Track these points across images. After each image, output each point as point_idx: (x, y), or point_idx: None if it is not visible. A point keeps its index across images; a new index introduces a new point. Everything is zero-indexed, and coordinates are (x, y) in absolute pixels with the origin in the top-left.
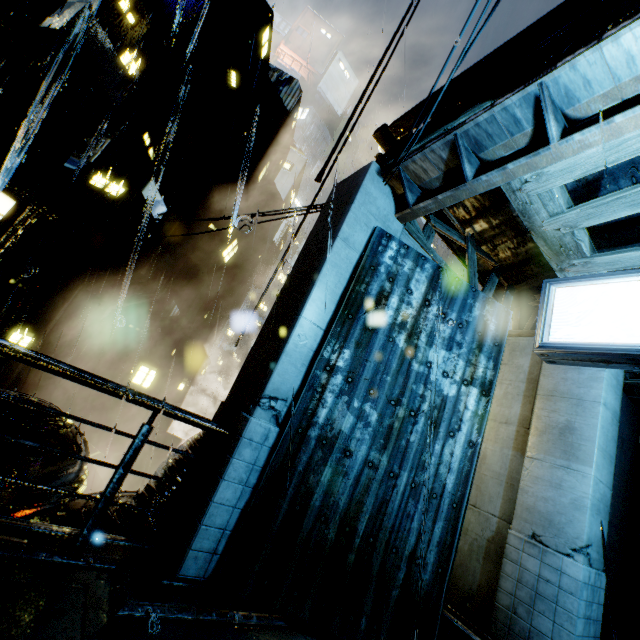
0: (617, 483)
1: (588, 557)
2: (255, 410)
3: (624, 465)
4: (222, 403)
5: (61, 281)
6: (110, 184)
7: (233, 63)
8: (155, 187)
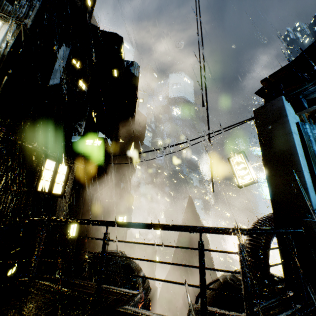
0: None
1: None
2: (315, 216)
3: None
4: (275, 219)
5: (79, 193)
6: (94, 141)
7: (114, 66)
8: (102, 134)
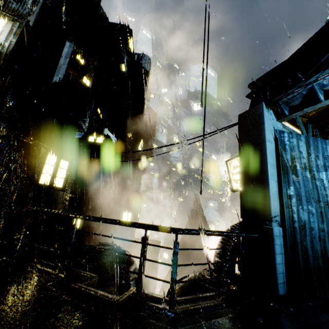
0: None
1: None
2: (272, 223)
3: None
4: (241, 224)
5: (84, 187)
6: (97, 138)
7: (122, 61)
8: (107, 131)
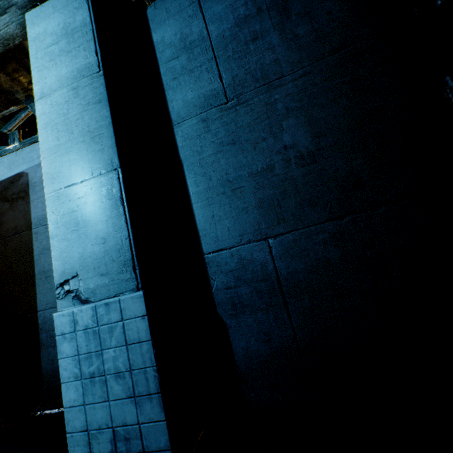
0: (303, 79)
1: (73, 295)
2: None
3: (317, 30)
4: None
5: None
6: None
7: None
8: None
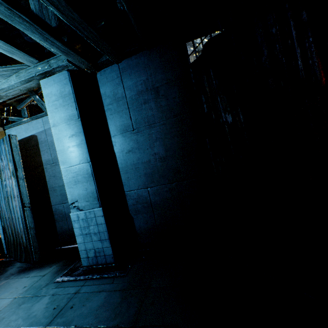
0: (163, 126)
1: (77, 208)
2: None
3: (169, 105)
4: None
5: None
6: None
7: None
8: None
